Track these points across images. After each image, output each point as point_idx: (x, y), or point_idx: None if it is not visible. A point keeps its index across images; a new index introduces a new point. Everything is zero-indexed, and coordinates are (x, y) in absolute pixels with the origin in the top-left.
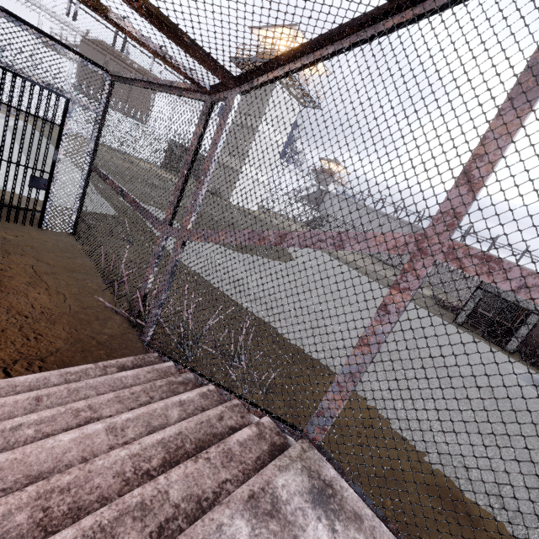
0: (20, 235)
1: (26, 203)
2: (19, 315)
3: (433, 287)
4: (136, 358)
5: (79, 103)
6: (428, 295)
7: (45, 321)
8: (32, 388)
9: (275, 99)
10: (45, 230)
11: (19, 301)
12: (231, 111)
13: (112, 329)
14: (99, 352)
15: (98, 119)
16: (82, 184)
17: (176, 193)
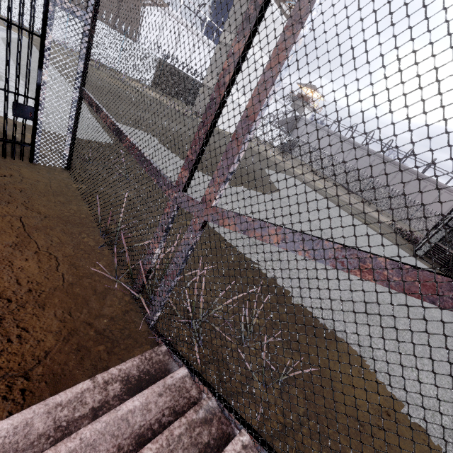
0: (8, 174)
1: (12, 135)
2: (0, 298)
3: (388, 214)
4: (141, 359)
5: (61, 4)
6: (387, 223)
7: (33, 304)
8: (6, 450)
9: (265, 16)
10: (37, 165)
11: (1, 274)
12: (311, 12)
13: (112, 307)
14: (98, 349)
15: (86, 29)
16: (73, 113)
17: (194, 148)
